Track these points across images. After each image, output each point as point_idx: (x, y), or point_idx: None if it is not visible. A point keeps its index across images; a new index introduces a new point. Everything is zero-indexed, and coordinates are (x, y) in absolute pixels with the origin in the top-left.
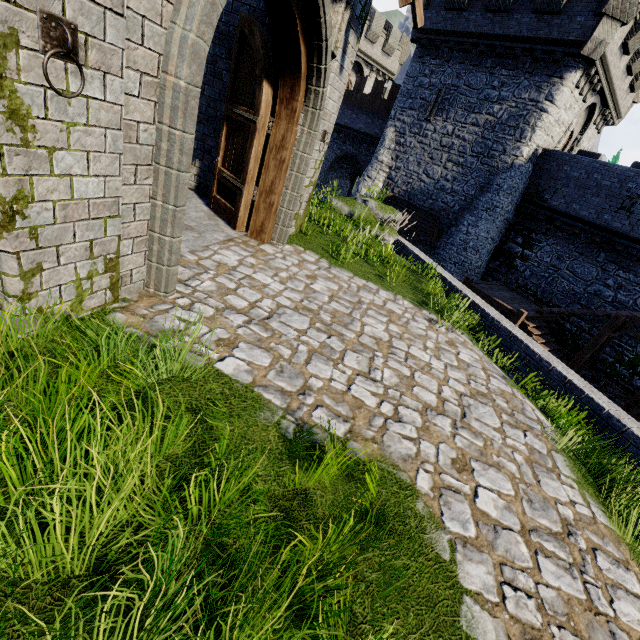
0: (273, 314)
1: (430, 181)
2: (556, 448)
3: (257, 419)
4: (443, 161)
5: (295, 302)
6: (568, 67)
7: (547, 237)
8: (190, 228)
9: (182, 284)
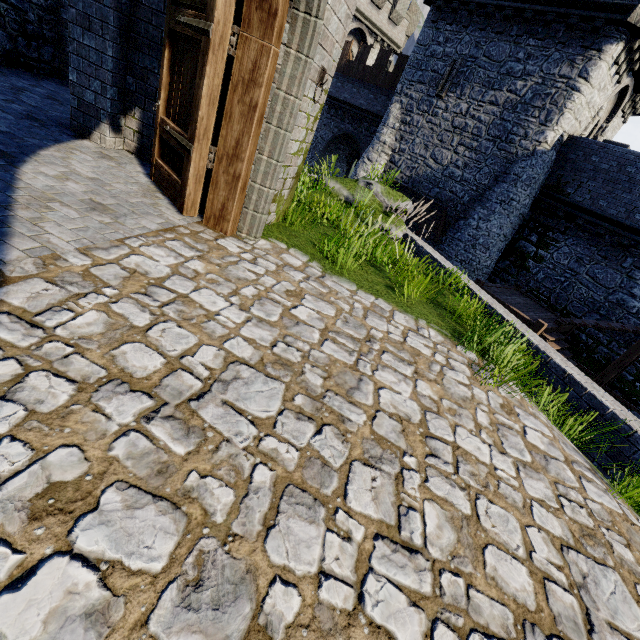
0: (212, 383)
1: (438, 167)
2: None
3: None
4: (454, 144)
5: (261, 348)
6: (609, 38)
7: (566, 237)
8: (101, 208)
9: (23, 323)
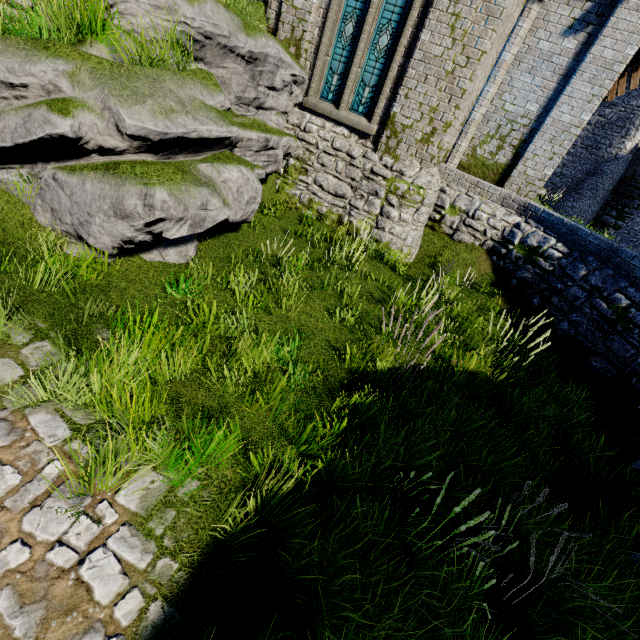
0: None
1: None
2: None
3: None
4: None
5: None
6: None
7: (638, 211)
8: None
9: None
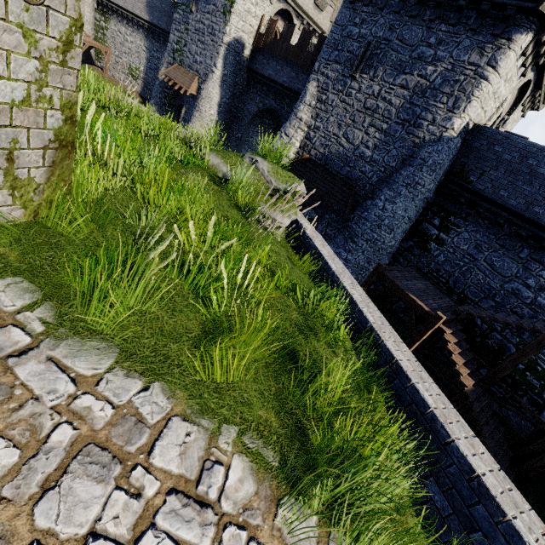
0: None
1: (349, 146)
2: None
3: None
4: (365, 125)
5: None
6: (519, 27)
7: (467, 223)
8: None
9: None
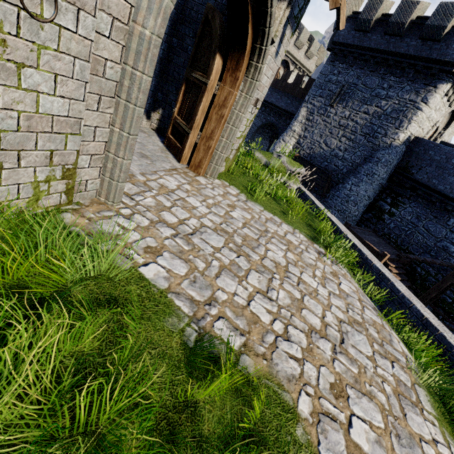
0: (196, 231)
1: (327, 149)
2: (419, 382)
3: (165, 324)
4: (339, 136)
5: (215, 224)
6: (441, 80)
7: (410, 201)
8: (145, 156)
9: (128, 197)
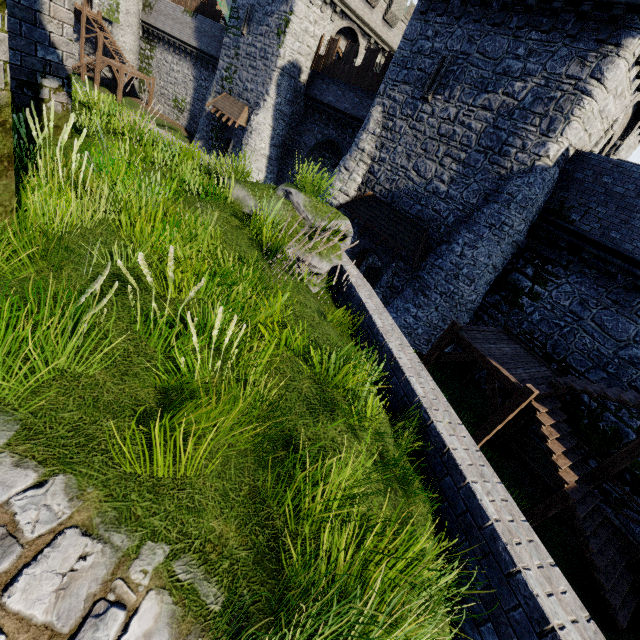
0: None
1: (420, 180)
2: None
3: None
4: (439, 155)
5: None
6: (631, 29)
7: (568, 272)
8: None
9: None
